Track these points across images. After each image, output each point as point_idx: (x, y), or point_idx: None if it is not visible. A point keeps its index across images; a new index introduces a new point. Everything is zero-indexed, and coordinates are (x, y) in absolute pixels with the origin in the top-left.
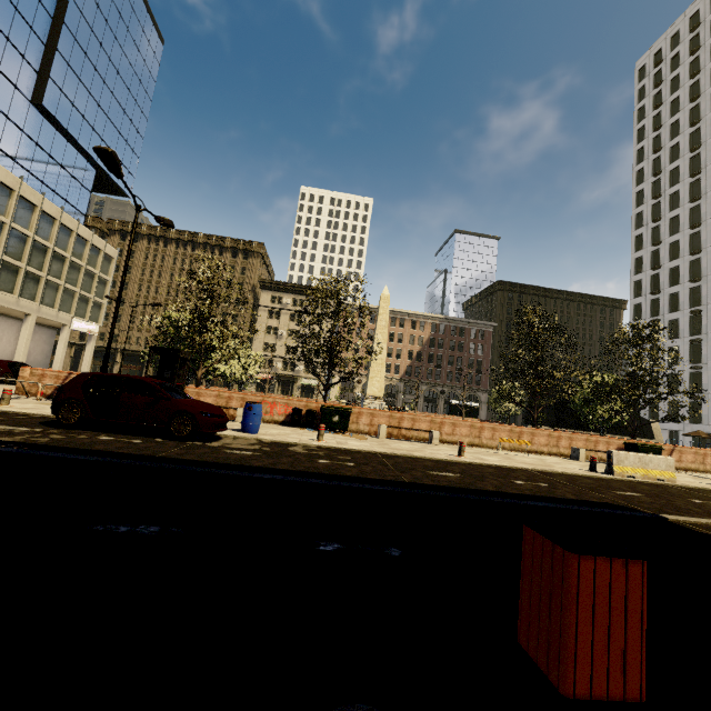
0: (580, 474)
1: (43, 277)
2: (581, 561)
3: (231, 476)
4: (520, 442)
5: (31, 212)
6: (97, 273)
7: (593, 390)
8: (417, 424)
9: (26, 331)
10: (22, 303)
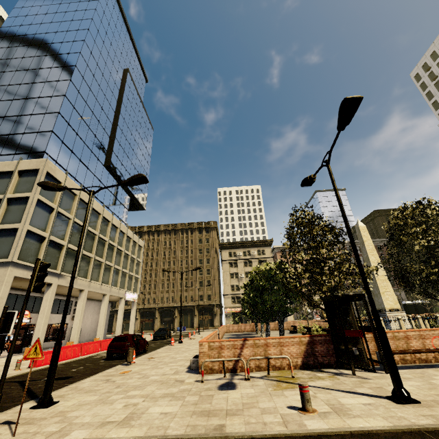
0: None
1: (112, 266)
2: None
3: None
4: None
5: (107, 226)
6: (135, 258)
7: None
8: None
9: (104, 307)
10: (103, 287)
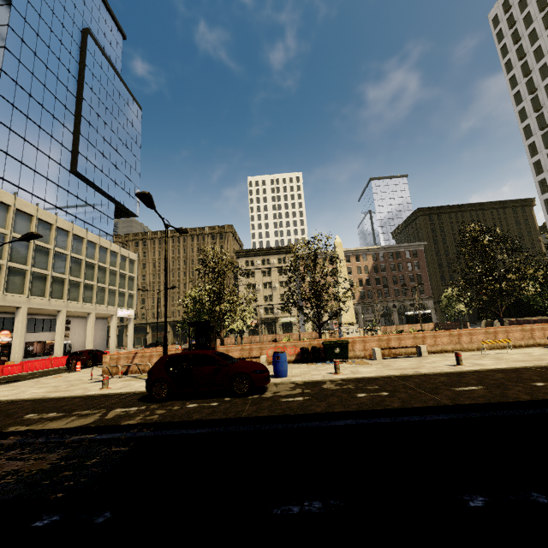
0: None
1: (95, 285)
2: None
3: (313, 427)
4: (501, 341)
5: (81, 243)
6: (127, 274)
7: (546, 282)
8: (402, 342)
9: (90, 325)
10: (85, 306)
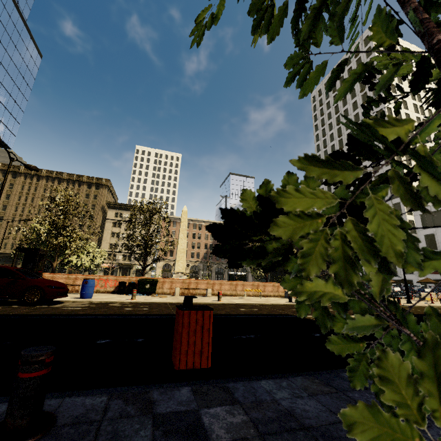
0: (281, 304)
1: None
2: (184, 313)
3: (59, 319)
4: (256, 290)
5: None
6: None
7: None
8: (199, 286)
9: None
10: None
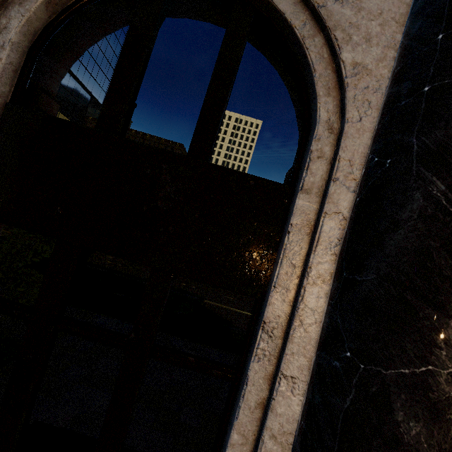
0: None
1: None
2: None
3: None
4: None
5: None
6: None
7: None
8: None
9: None
10: None
